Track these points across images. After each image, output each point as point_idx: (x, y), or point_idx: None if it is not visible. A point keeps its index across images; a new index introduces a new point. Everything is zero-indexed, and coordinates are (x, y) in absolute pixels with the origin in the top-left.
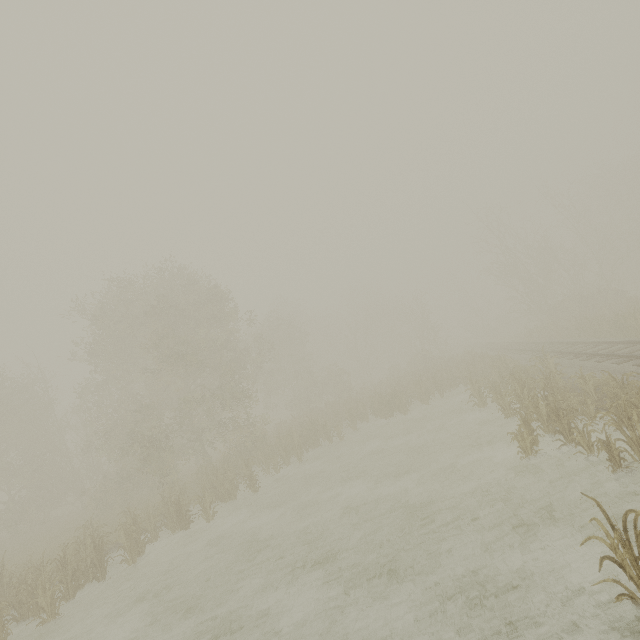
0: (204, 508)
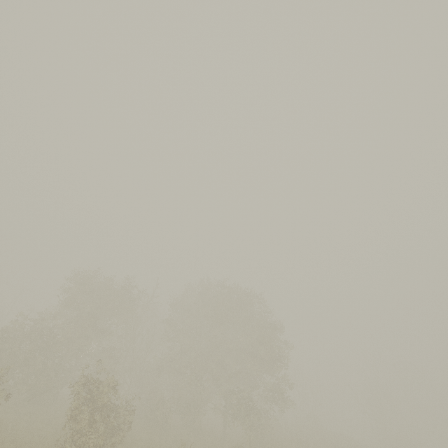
0: None
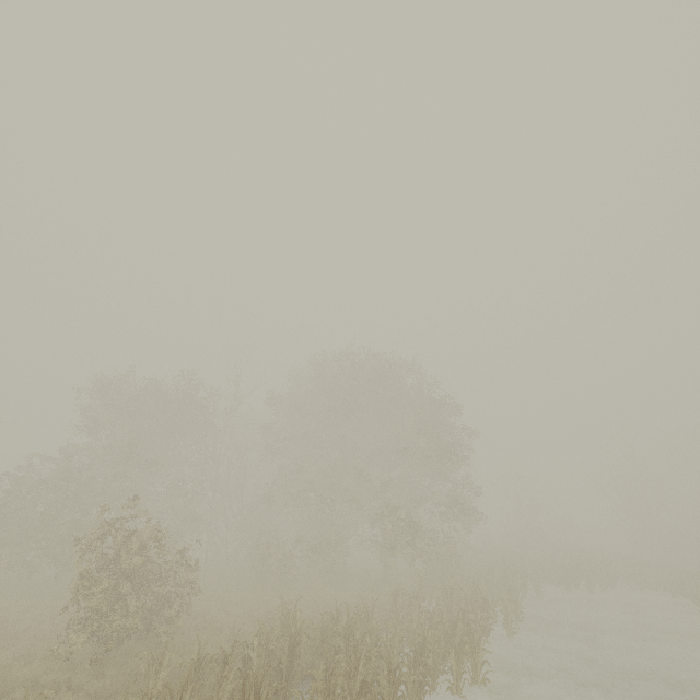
0: (507, 619)
